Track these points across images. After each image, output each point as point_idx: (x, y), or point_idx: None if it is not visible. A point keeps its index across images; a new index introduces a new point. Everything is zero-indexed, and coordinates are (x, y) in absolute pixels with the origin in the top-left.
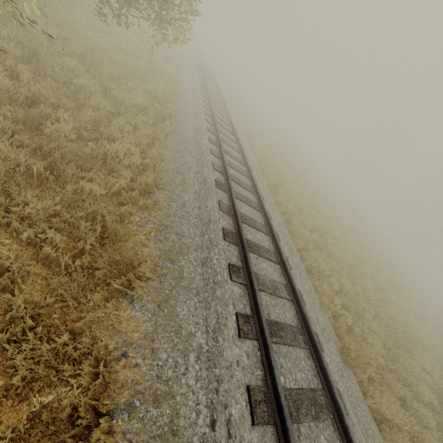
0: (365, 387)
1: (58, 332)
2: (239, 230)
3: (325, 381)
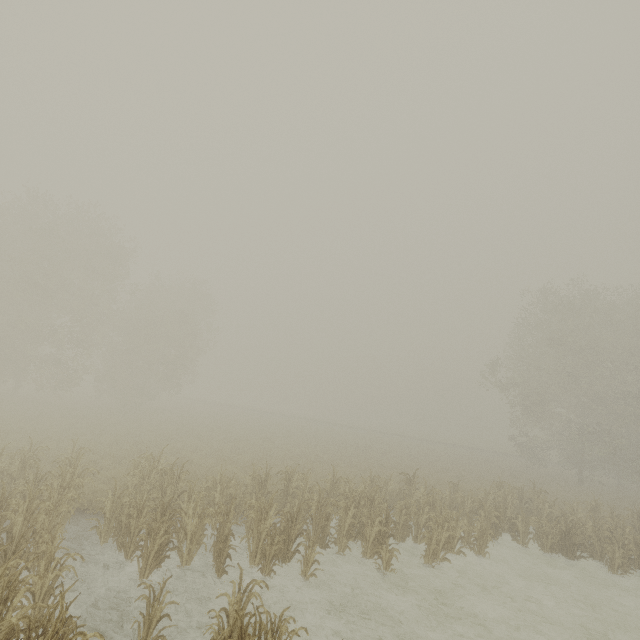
0: None
1: None
2: None
3: None
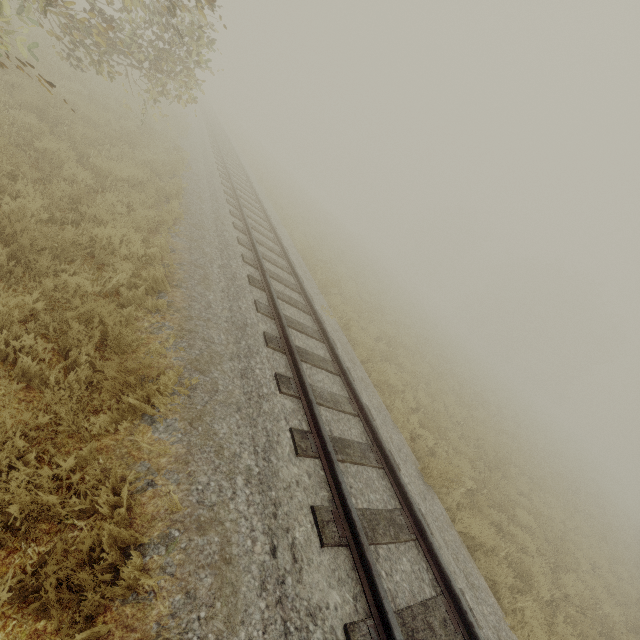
0: (453, 513)
1: (54, 464)
2: (284, 335)
3: (404, 499)
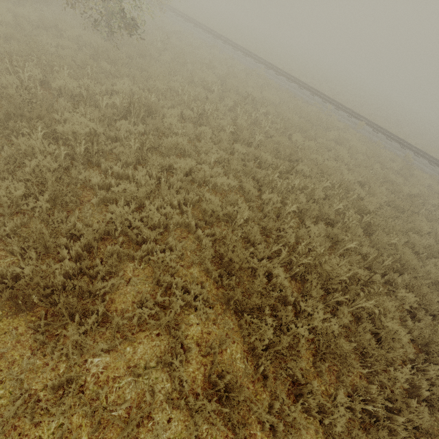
0: None
1: None
2: (215, 36)
3: (252, 54)
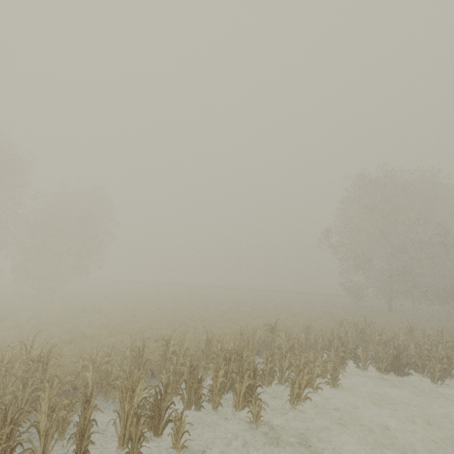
0: None
1: None
2: None
3: None
